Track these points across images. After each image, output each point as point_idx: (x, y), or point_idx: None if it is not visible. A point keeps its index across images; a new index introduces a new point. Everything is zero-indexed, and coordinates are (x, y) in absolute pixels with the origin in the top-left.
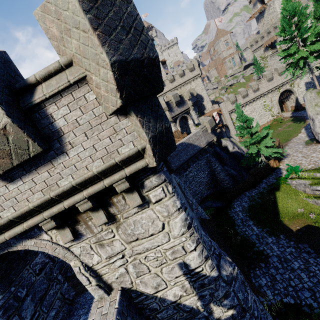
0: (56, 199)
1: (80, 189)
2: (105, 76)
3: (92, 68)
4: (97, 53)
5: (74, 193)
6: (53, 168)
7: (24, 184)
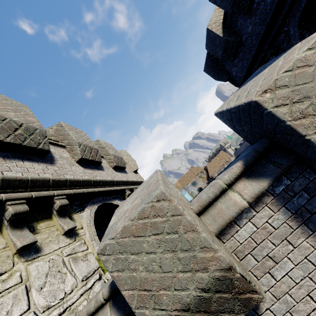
0: (129, 183)
1: (133, 184)
2: (134, 163)
3: (129, 161)
4: (132, 159)
5: (132, 185)
6: (126, 174)
7: (120, 174)
